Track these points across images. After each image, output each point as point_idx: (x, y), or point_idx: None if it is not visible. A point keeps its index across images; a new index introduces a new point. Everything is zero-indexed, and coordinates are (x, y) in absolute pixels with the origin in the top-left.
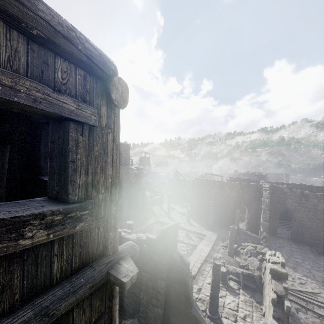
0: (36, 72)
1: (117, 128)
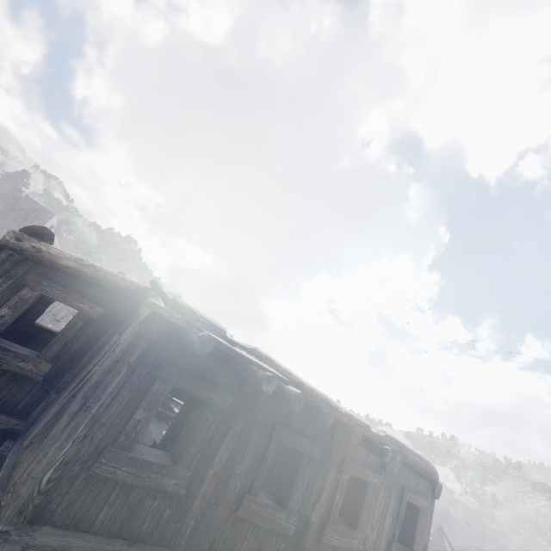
0: (415, 487)
1: (432, 510)
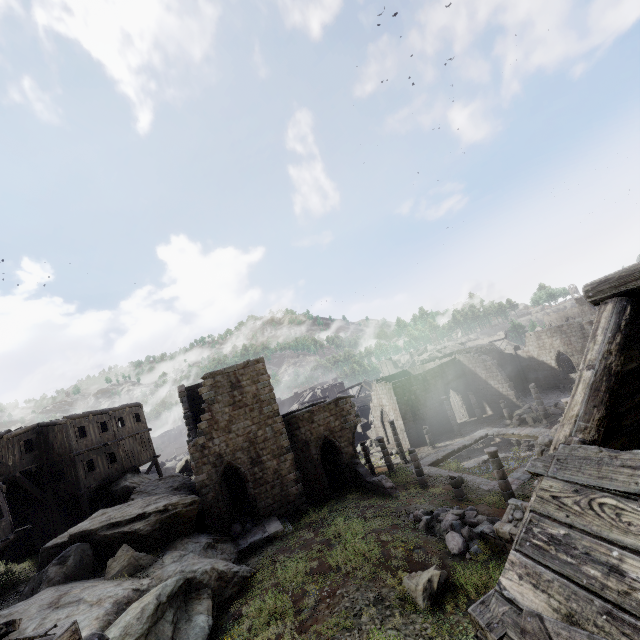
0: None
1: None
